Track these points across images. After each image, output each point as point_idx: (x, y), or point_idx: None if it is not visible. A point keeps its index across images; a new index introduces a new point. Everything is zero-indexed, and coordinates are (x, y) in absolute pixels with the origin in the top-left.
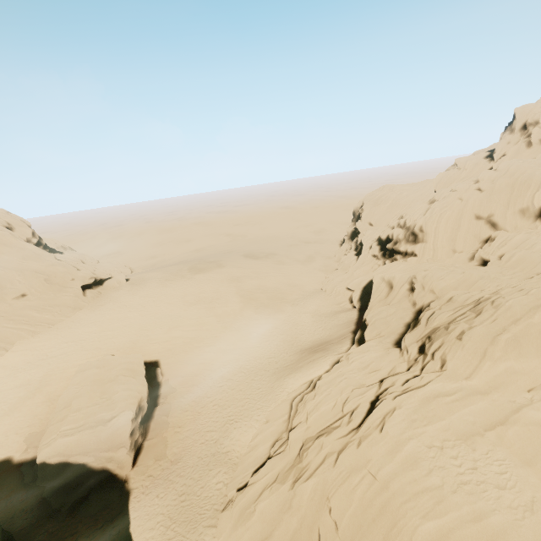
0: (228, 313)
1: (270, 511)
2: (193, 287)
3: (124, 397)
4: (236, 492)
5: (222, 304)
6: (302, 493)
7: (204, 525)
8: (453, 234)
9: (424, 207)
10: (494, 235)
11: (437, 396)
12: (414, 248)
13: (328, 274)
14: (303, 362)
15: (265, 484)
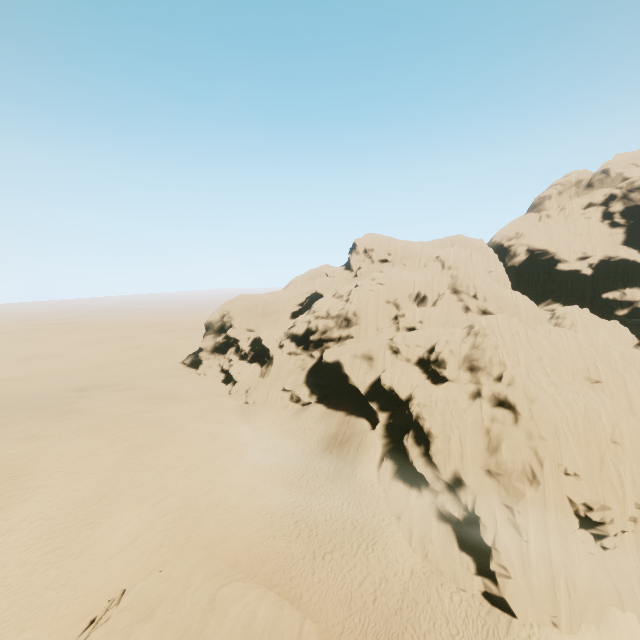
0: (185, 456)
1: (540, 524)
2: (69, 446)
3: (276, 608)
4: (479, 576)
5: (162, 449)
6: (547, 478)
7: (505, 633)
8: (376, 316)
9: (335, 301)
10: (401, 313)
11: (528, 374)
12: (350, 331)
13: (226, 391)
14: (348, 454)
15: (507, 520)
